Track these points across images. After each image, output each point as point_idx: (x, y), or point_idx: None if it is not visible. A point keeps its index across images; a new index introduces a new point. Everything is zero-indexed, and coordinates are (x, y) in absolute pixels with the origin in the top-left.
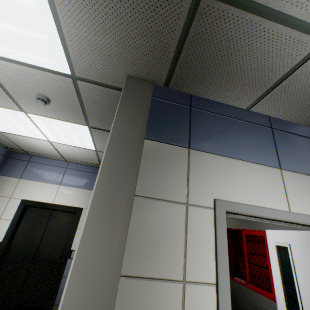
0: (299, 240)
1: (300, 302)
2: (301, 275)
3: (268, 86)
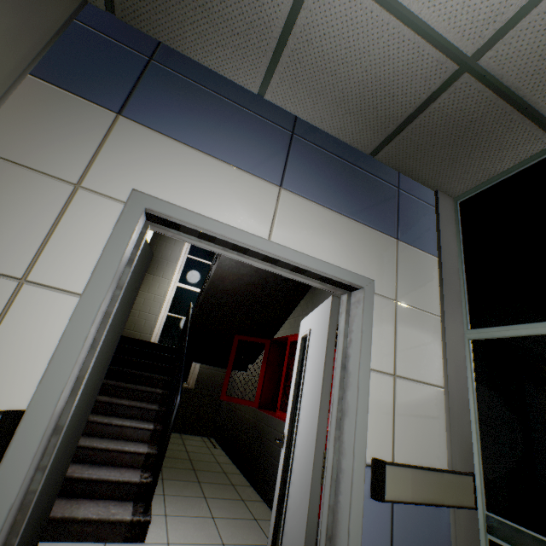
0: (317, 318)
1: (299, 403)
2: (308, 366)
3: (272, 46)
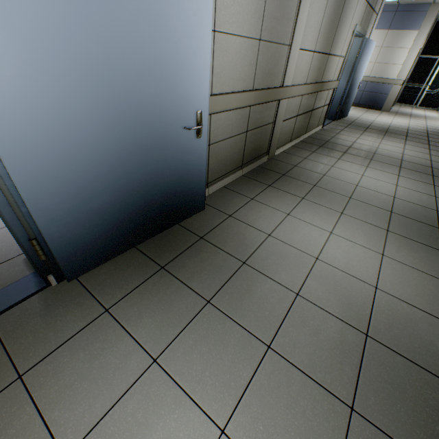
0: None
1: None
2: None
3: None
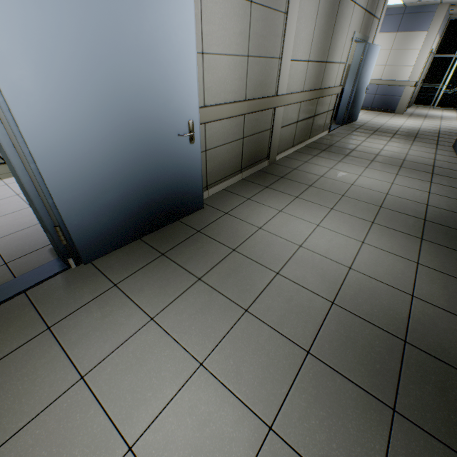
0: None
1: None
2: None
3: None
